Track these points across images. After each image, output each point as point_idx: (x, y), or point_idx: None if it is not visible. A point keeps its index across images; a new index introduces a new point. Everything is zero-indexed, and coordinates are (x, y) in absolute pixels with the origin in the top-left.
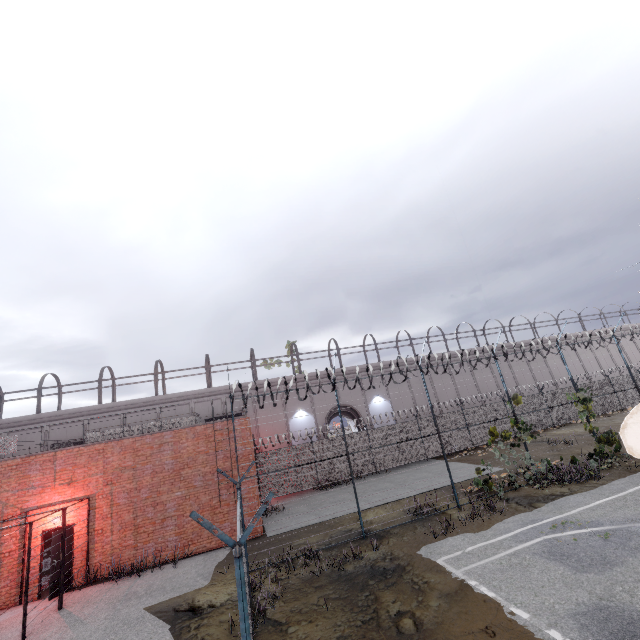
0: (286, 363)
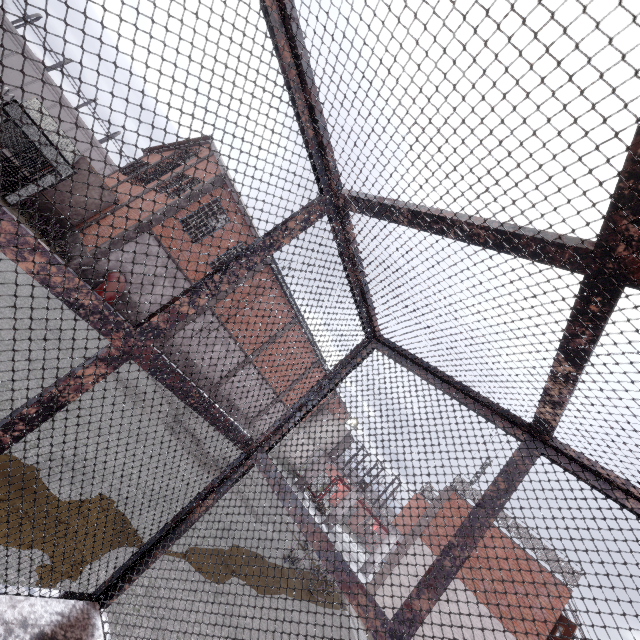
0: None
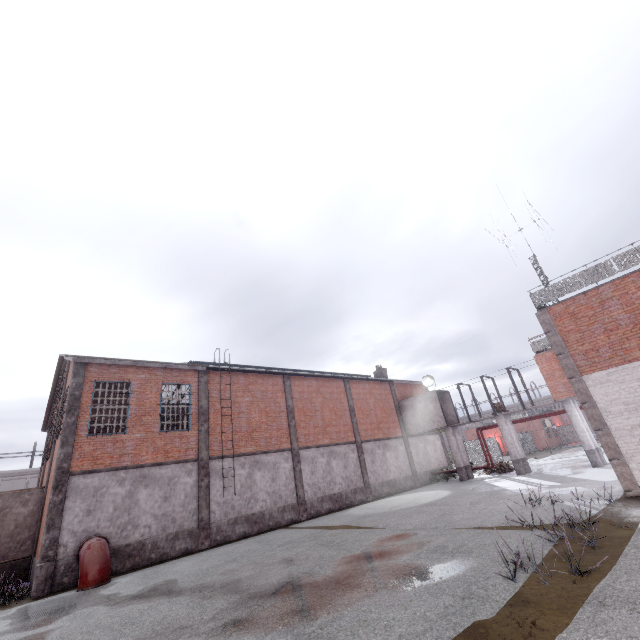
0: None
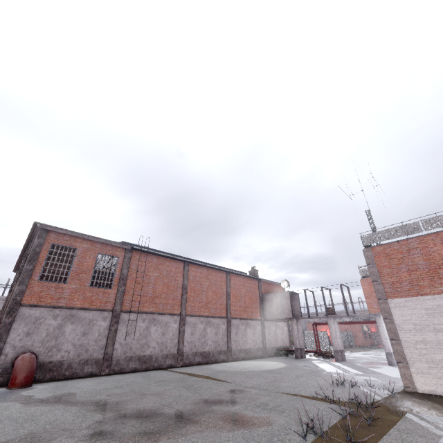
0: None
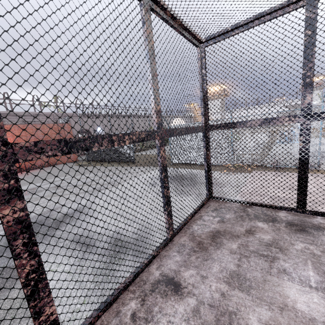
0: (53, 106)
